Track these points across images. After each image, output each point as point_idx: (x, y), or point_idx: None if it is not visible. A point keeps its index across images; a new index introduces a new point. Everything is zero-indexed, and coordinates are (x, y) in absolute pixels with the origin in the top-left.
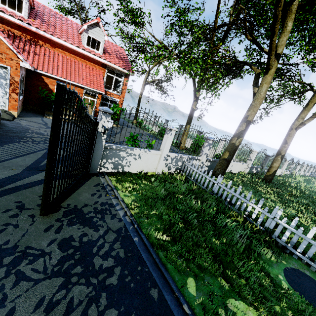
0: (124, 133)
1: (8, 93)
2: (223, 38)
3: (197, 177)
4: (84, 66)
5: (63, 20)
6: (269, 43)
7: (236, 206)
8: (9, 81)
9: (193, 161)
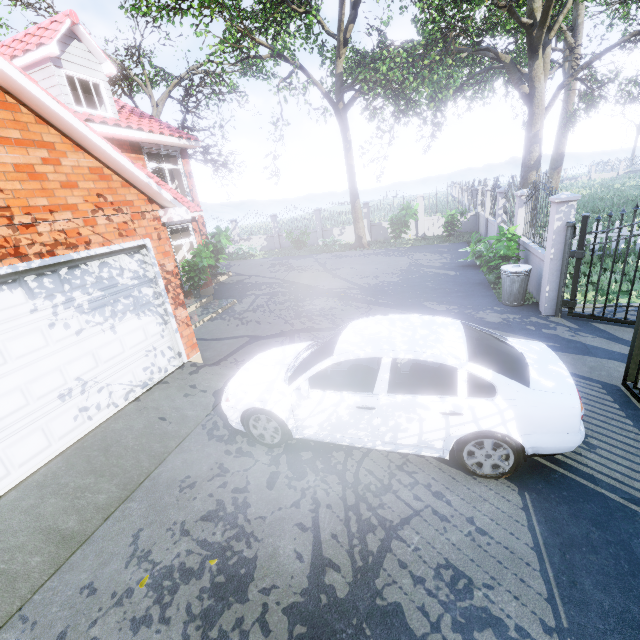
0: (283, 276)
1: (171, 315)
2: (355, 7)
3: None
4: None
5: None
6: (546, 8)
7: (638, 245)
8: (160, 281)
9: None
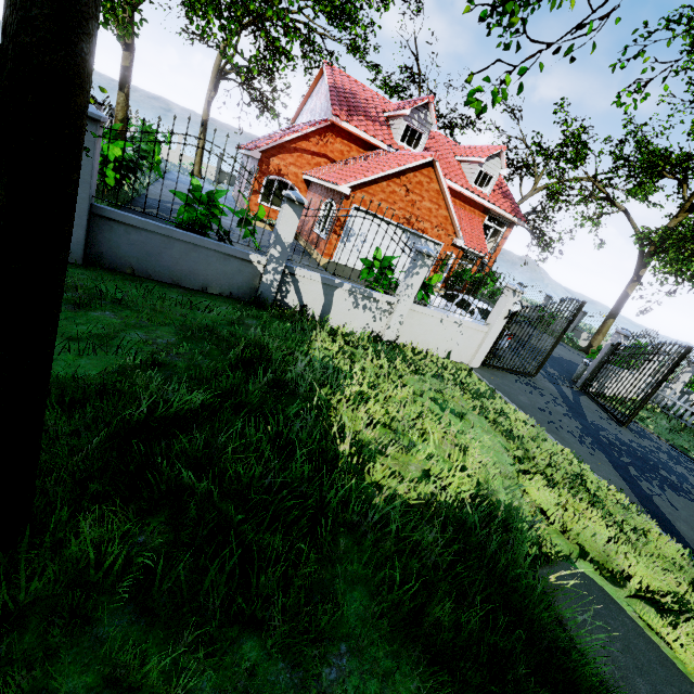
0: None
1: (429, 272)
2: None
3: (681, 412)
4: (463, 215)
5: (437, 140)
6: None
7: None
8: (436, 259)
9: (664, 389)
